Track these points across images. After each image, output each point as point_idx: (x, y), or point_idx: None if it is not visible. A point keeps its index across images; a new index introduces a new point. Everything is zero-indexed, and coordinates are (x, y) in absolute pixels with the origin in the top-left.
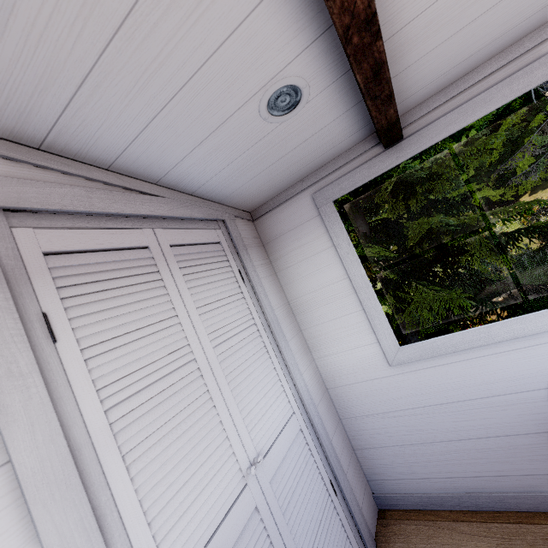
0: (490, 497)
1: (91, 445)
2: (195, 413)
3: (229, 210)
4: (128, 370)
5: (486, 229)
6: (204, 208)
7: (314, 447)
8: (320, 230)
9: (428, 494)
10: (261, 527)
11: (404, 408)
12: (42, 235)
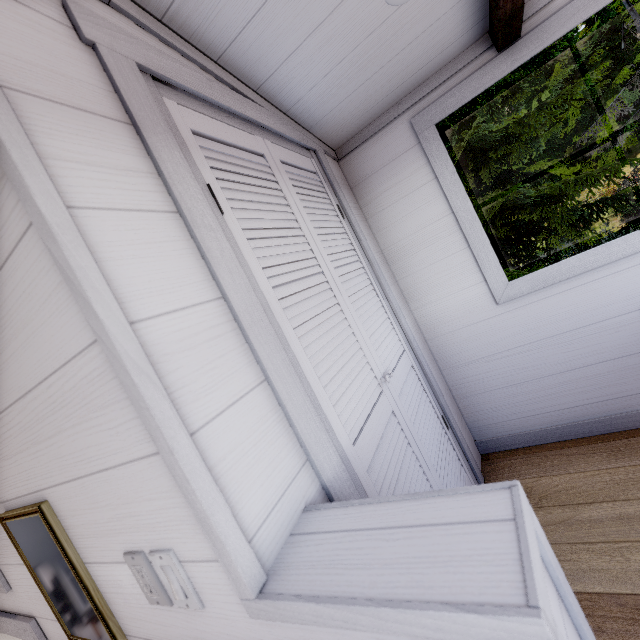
0: (598, 421)
1: (270, 310)
2: (333, 318)
3: (317, 141)
4: (278, 261)
5: (569, 199)
6: (298, 132)
7: (425, 385)
8: (419, 162)
9: (534, 430)
10: (399, 428)
11: (511, 347)
12: (184, 112)
